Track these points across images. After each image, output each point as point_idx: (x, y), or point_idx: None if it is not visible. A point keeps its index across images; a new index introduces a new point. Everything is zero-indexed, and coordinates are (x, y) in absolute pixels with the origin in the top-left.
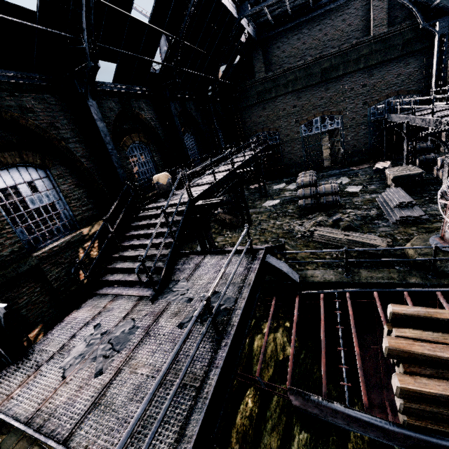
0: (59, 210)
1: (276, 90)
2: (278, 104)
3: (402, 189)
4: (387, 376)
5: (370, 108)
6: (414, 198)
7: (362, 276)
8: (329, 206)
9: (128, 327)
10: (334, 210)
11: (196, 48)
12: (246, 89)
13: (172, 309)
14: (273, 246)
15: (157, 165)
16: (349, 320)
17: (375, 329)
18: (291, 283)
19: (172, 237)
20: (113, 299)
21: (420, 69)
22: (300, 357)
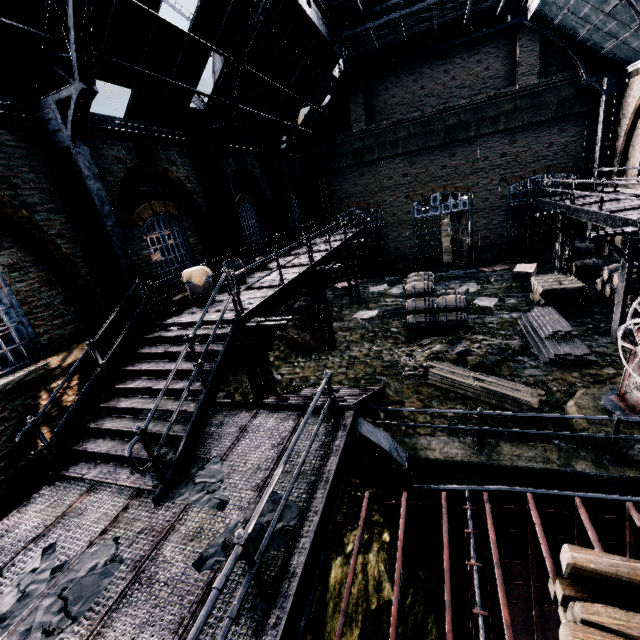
0: (9, 326)
1: (380, 149)
2: (383, 170)
3: (556, 310)
4: (544, 633)
5: (510, 187)
6: (573, 324)
7: (503, 453)
8: (451, 328)
9: (103, 559)
10: (459, 335)
11: (265, 77)
12: (337, 144)
13: (189, 520)
14: (367, 397)
15: (193, 251)
16: (486, 537)
17: (527, 554)
18: (395, 468)
19: (203, 383)
20: (89, 489)
21: (579, 140)
22: (406, 602)
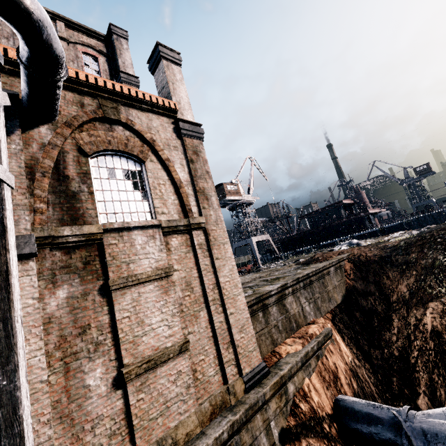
0: None
1: None
2: None
3: None
4: None
5: None
6: None
7: None
8: None
9: None
10: None
11: None
12: None
13: None
14: None
15: None
16: None
17: None
18: None
19: None
20: None
21: None
22: None
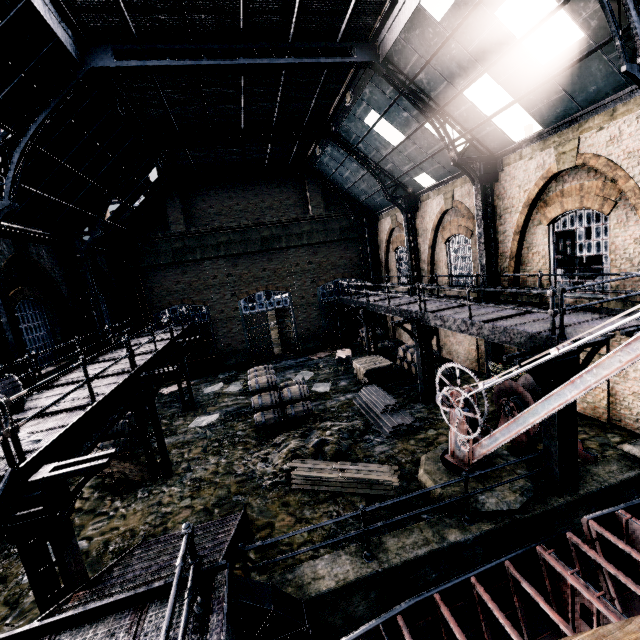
0: None
1: (202, 250)
2: (206, 270)
3: (379, 387)
4: None
5: (319, 287)
6: (393, 396)
7: (389, 549)
8: (300, 419)
9: None
10: (310, 425)
11: (64, 163)
12: (155, 242)
13: None
14: (234, 535)
15: None
16: None
17: None
18: (293, 634)
19: None
20: None
21: (358, 256)
22: None
